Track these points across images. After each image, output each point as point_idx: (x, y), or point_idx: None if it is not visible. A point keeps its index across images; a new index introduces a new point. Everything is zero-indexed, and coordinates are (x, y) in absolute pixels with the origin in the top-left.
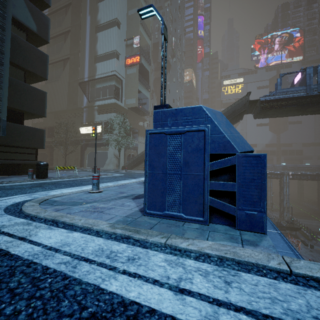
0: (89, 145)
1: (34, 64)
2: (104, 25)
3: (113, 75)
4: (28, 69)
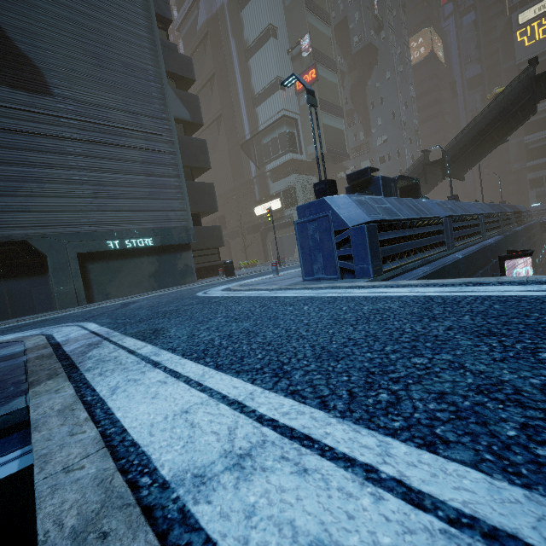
0: (270, 229)
1: (197, 157)
2: (254, 44)
3: (281, 117)
4: (193, 165)
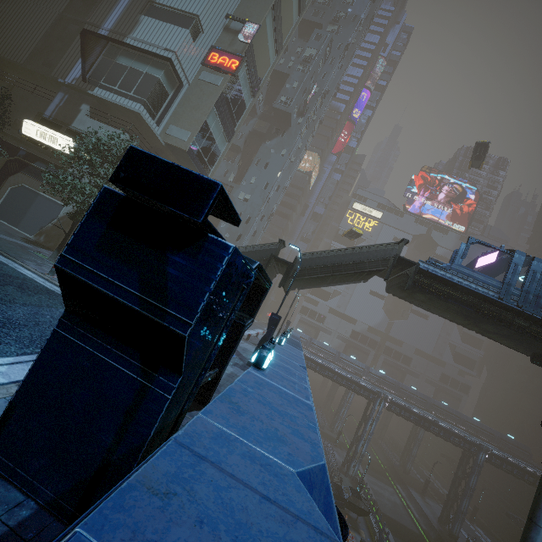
0: (29, 169)
1: None
2: None
3: (166, 58)
4: None
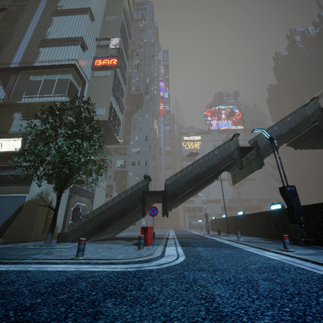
0: None
1: None
2: (68, 12)
3: (70, 65)
4: None
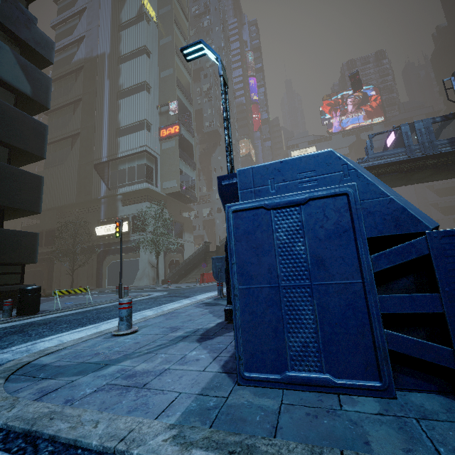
0: (110, 251)
1: (25, 137)
2: (128, 90)
3: (143, 151)
4: (15, 145)
